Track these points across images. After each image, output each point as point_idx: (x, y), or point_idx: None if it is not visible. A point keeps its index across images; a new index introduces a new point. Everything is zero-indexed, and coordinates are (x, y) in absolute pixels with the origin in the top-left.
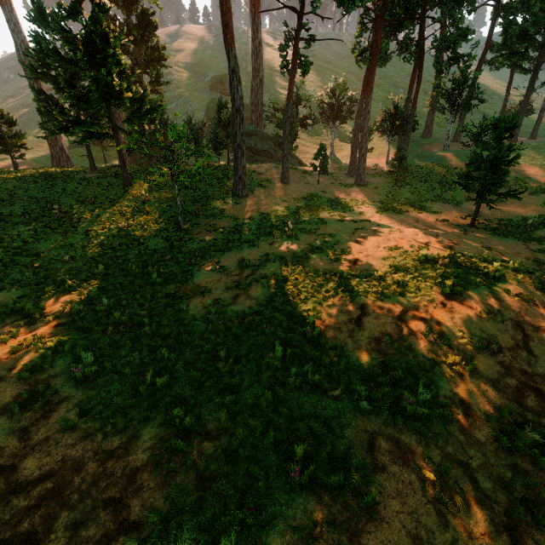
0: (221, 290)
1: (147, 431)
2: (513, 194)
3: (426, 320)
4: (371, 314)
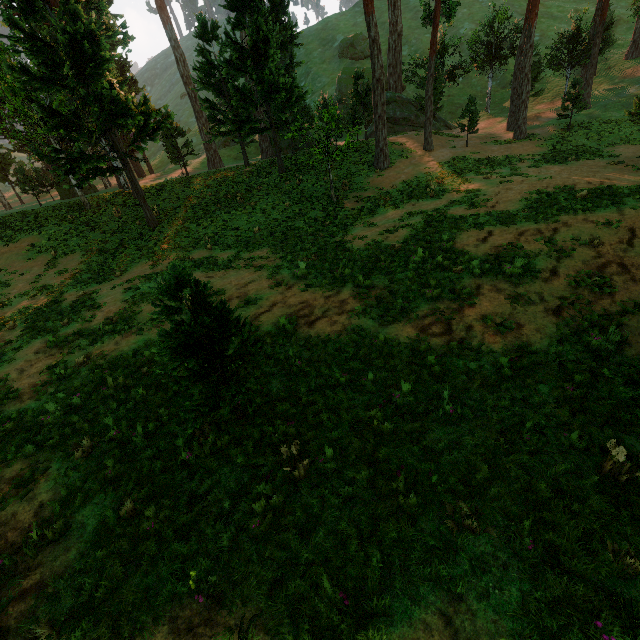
0: (375, 236)
1: (345, 290)
2: None
3: (542, 233)
4: (496, 235)
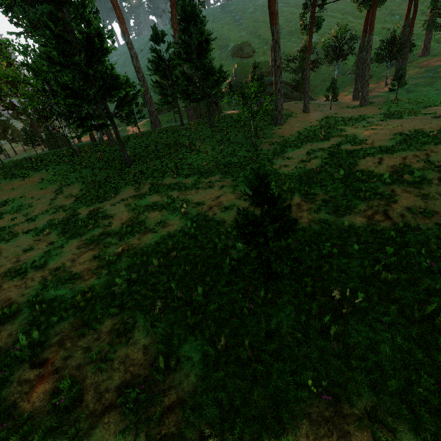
0: (295, 164)
1: (295, 197)
2: None
3: (419, 157)
4: (386, 160)
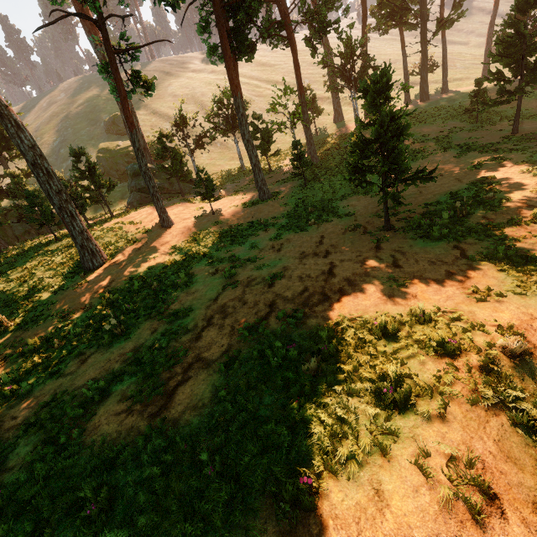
0: None
1: None
2: (422, 176)
3: None
4: None
